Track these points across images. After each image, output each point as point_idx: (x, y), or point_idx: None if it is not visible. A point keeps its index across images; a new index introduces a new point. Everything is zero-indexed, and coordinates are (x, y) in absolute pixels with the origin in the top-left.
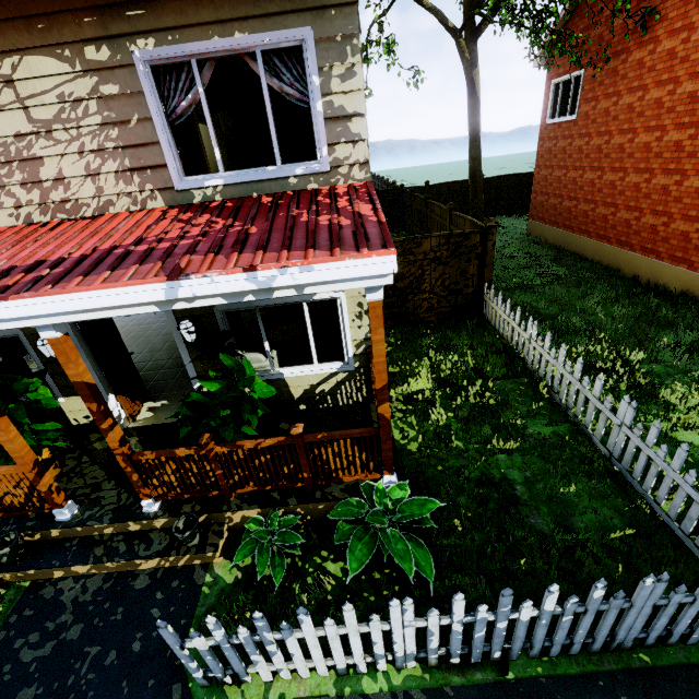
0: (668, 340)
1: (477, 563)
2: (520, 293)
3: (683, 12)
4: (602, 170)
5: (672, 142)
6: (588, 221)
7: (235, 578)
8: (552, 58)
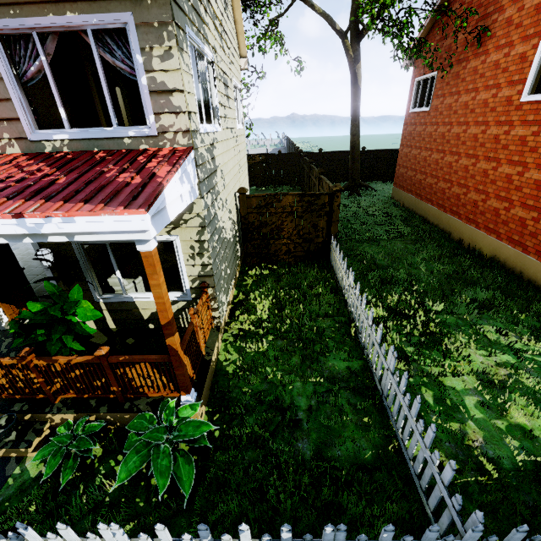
0: (466, 296)
1: (238, 480)
2: (367, 245)
3: (506, 32)
4: (444, 153)
5: (492, 135)
6: (432, 192)
7: (39, 472)
8: (416, 61)
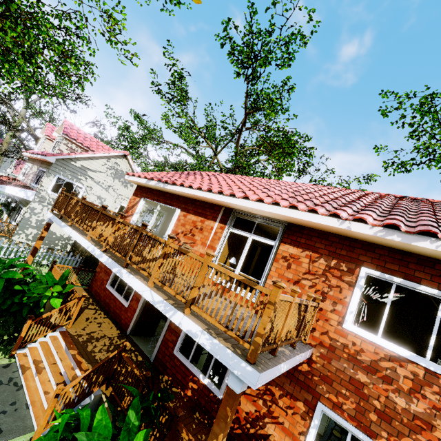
0: None
1: None
2: None
3: None
4: None
5: None
6: None
7: None
8: None
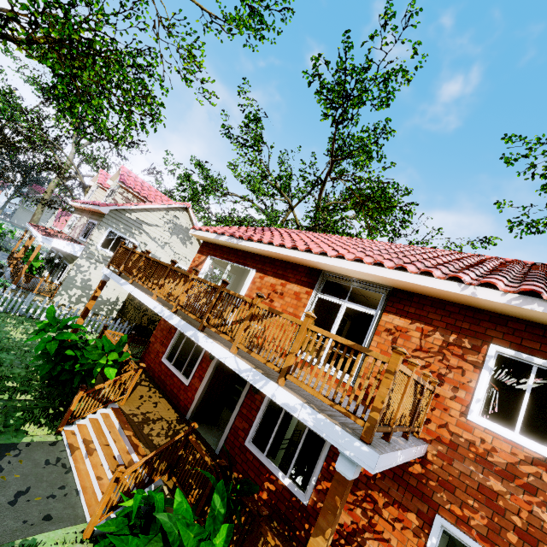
0: None
1: None
2: None
3: None
4: None
5: None
6: None
7: None
8: None
